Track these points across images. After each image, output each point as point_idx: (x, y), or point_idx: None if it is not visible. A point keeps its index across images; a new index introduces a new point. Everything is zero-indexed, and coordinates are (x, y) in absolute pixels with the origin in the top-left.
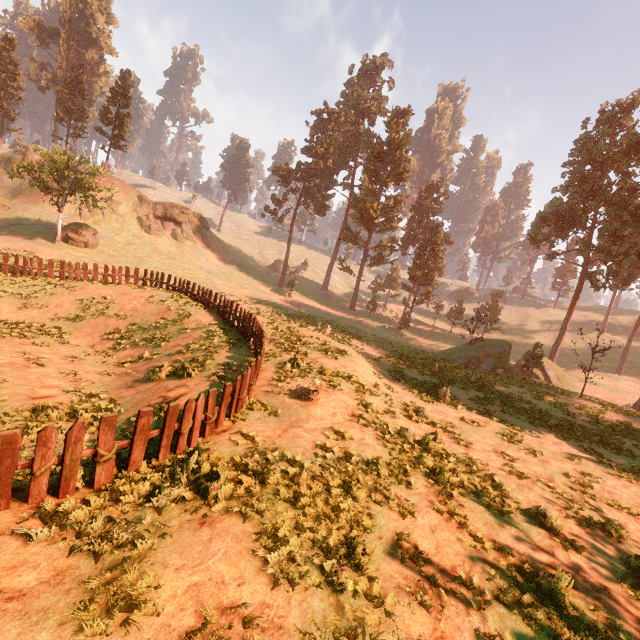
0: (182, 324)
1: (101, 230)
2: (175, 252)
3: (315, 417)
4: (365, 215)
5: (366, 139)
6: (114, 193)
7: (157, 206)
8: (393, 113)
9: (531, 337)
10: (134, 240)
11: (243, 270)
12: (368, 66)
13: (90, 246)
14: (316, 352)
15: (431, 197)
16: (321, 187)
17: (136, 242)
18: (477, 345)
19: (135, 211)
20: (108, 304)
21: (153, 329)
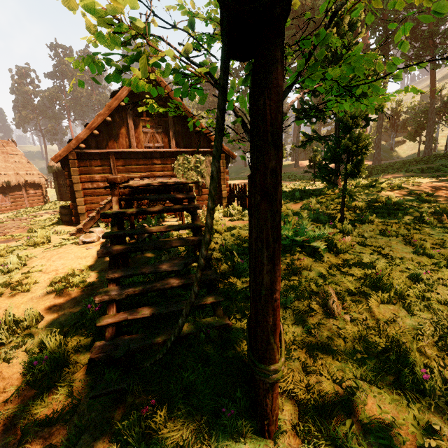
0: None
1: None
2: None
3: None
4: None
5: None
6: None
7: None
8: None
9: None
10: None
11: None
12: None
13: None
14: None
15: None
16: None
17: None
18: None
19: None
20: None
21: None
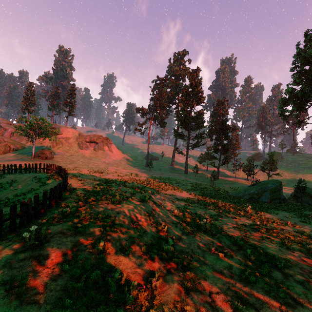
0: (37, 190)
1: (60, 151)
2: (93, 156)
3: (13, 265)
4: (183, 123)
5: (180, 87)
6: (68, 134)
7: (87, 137)
8: (190, 72)
9: (304, 177)
10: (74, 153)
11: (128, 161)
12: (177, 56)
13: (49, 158)
14: (103, 200)
15: (220, 108)
16: (160, 114)
17: (75, 154)
18: (256, 185)
19: (77, 140)
20: (12, 184)
21: (23, 195)
